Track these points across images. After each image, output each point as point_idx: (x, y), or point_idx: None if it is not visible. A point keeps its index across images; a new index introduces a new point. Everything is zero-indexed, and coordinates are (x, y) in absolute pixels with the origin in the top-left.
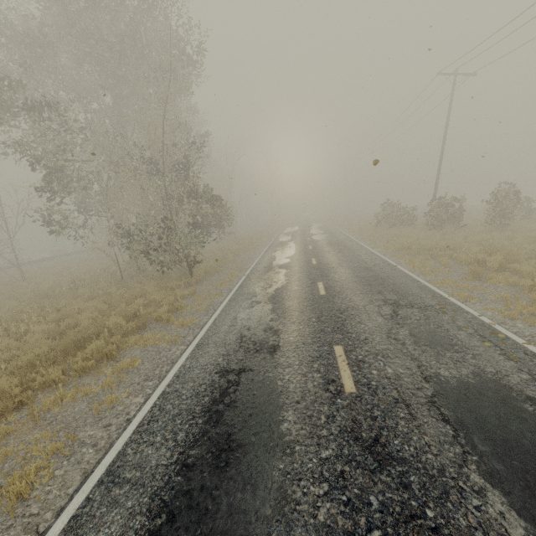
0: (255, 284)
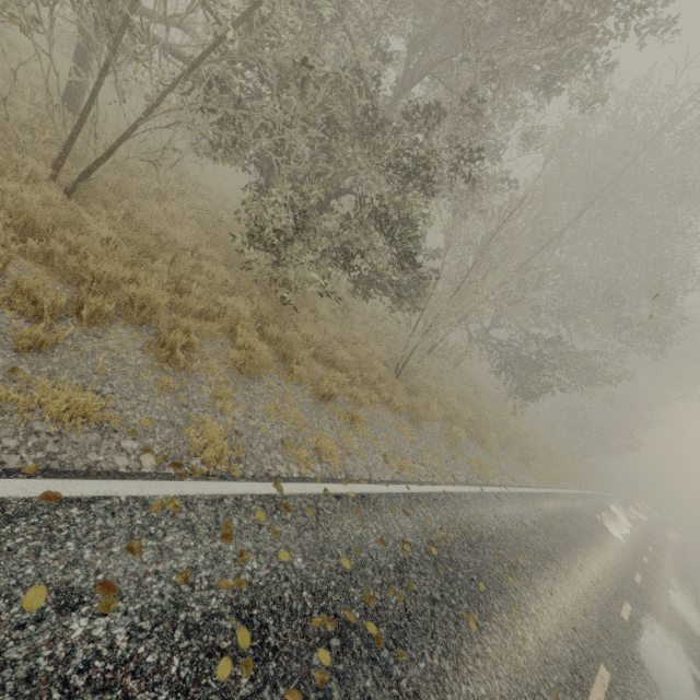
0: (617, 503)
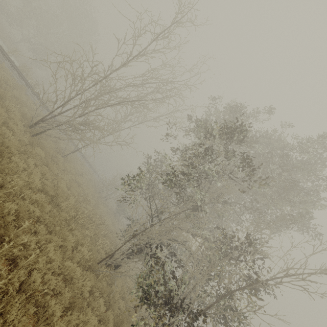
0: None
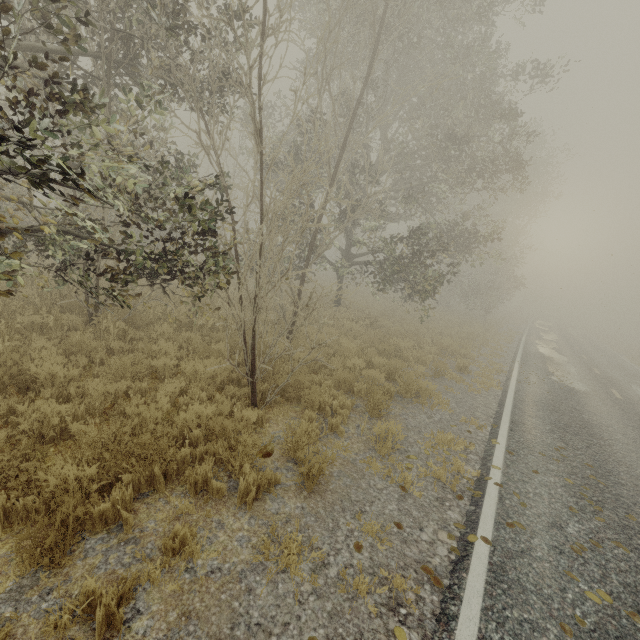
0: (537, 341)
